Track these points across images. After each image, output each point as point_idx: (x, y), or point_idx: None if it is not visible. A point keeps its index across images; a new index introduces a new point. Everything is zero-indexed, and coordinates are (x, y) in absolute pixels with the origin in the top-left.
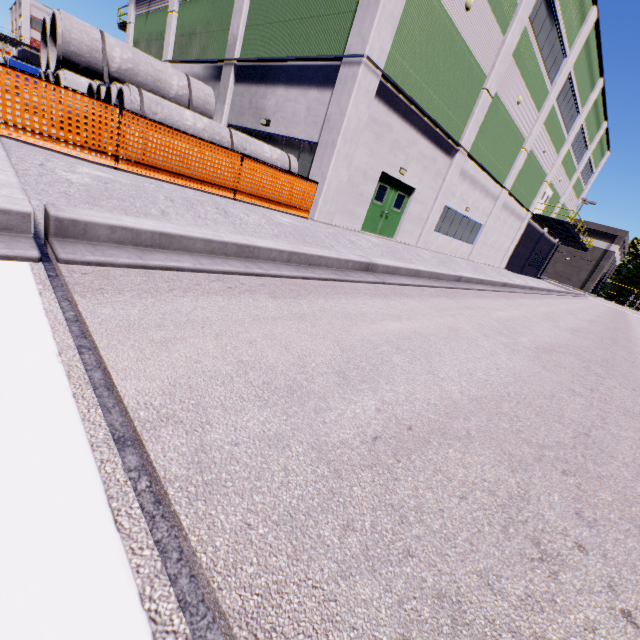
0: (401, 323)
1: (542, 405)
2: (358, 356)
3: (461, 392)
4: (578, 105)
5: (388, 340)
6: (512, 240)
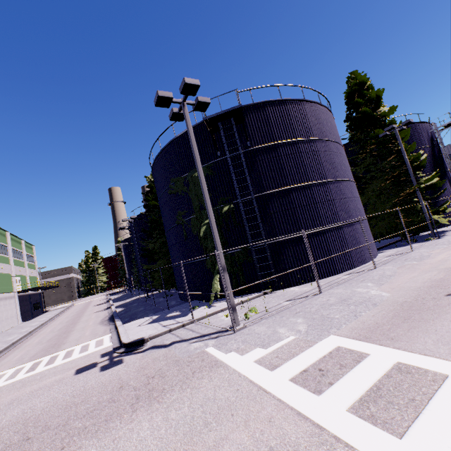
0: (17, 356)
1: (49, 345)
2: (19, 359)
3: (37, 352)
4: (5, 245)
5: (20, 357)
6: (16, 308)
